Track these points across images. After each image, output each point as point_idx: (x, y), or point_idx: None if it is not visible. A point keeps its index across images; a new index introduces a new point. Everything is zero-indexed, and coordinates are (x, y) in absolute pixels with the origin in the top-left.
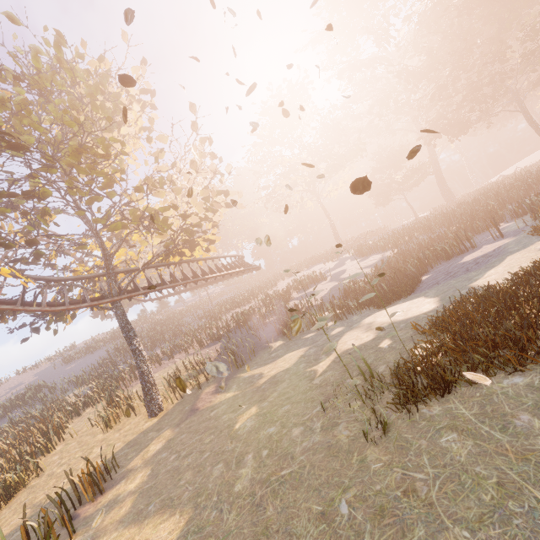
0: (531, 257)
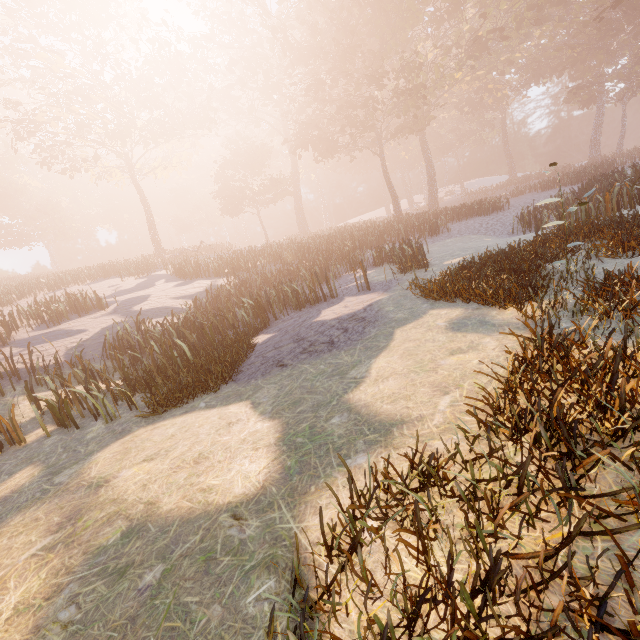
0: (447, 345)
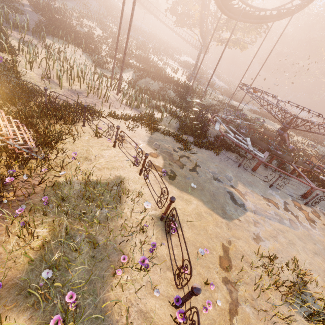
0: None
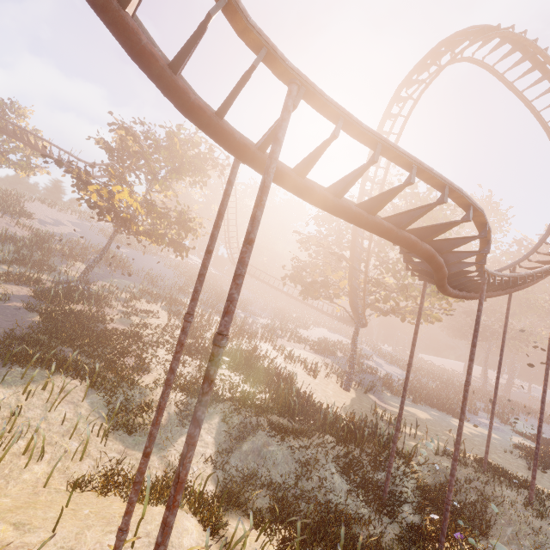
0: (527, 443)
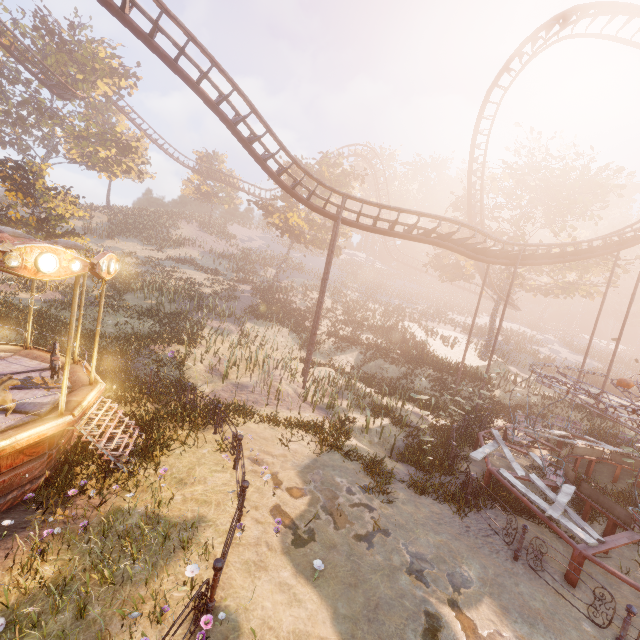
0: None
